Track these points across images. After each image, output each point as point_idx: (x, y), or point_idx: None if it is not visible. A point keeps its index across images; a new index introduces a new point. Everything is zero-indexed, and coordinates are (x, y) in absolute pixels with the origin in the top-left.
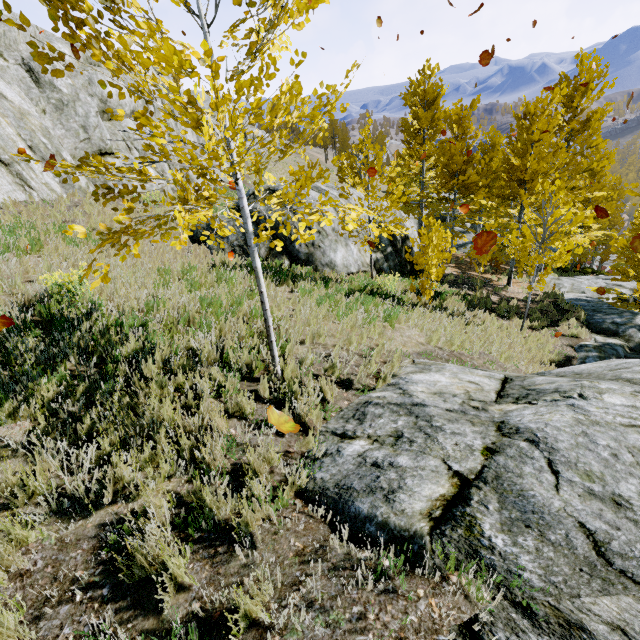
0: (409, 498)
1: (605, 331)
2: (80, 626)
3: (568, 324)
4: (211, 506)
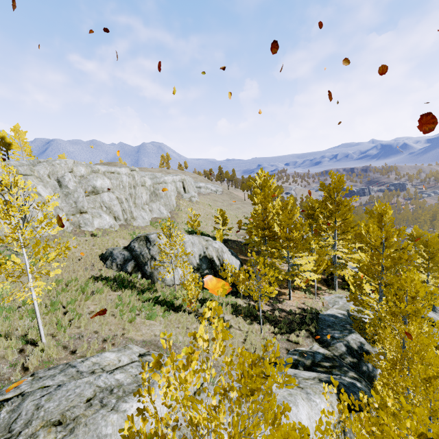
0: (0, 397)
1: (325, 342)
2: None
3: (300, 333)
4: None
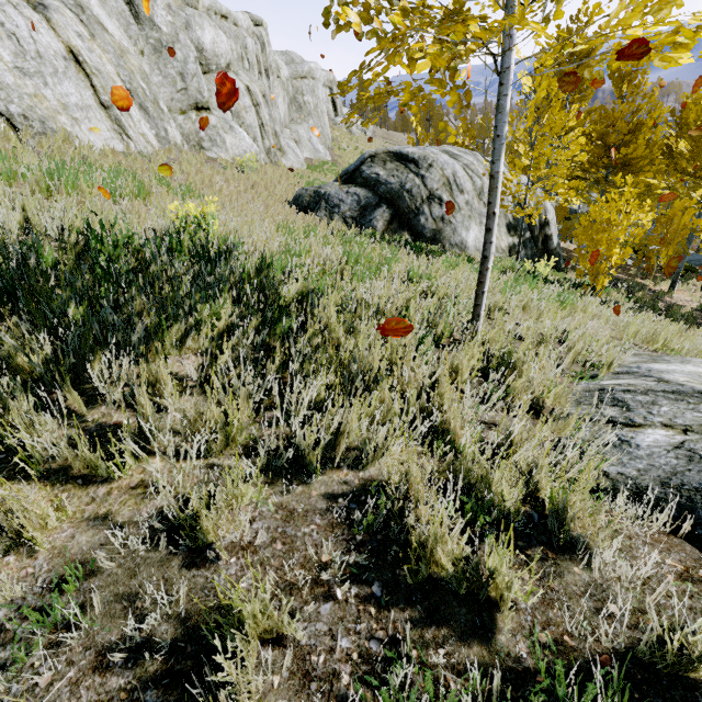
0: None
1: None
2: (361, 639)
3: None
4: (493, 488)
